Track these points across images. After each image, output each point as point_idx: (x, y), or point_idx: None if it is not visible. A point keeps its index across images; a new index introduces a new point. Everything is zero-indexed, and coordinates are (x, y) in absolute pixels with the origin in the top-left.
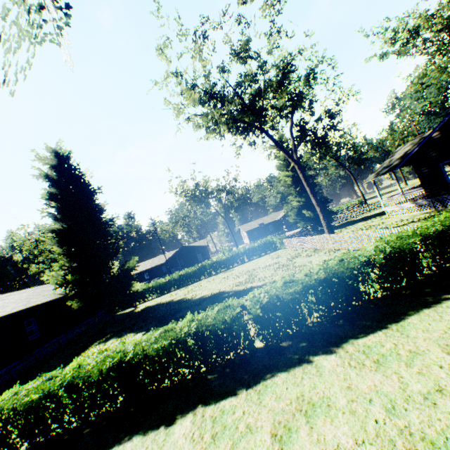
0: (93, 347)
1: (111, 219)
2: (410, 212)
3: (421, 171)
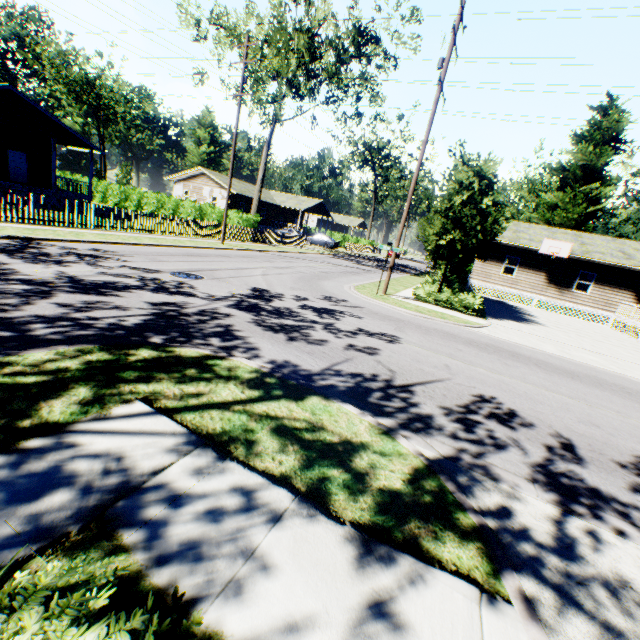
0: None
1: None
2: None
3: None
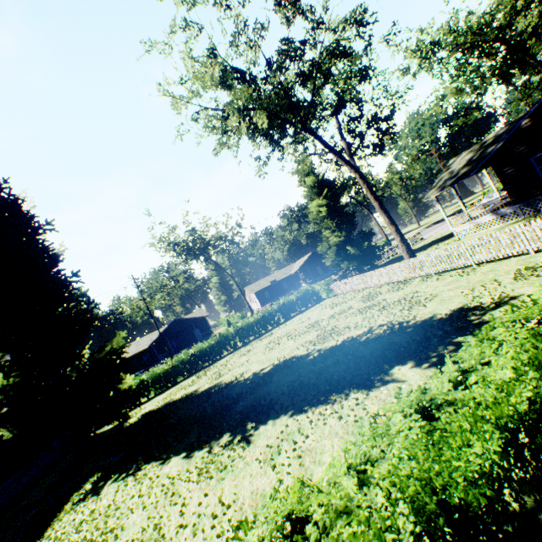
0: (70, 511)
1: (74, 273)
2: (486, 228)
3: (504, 173)
